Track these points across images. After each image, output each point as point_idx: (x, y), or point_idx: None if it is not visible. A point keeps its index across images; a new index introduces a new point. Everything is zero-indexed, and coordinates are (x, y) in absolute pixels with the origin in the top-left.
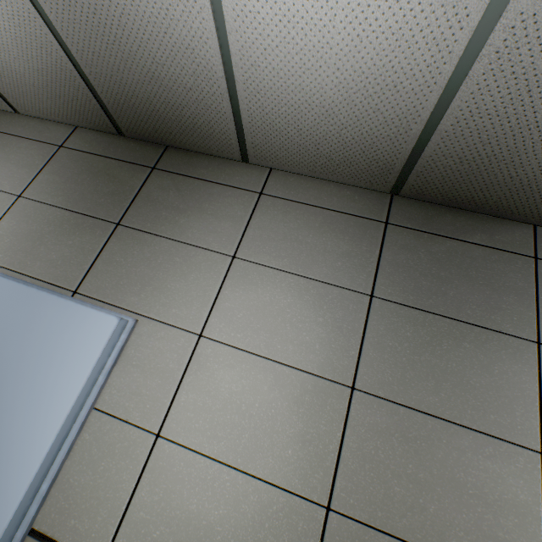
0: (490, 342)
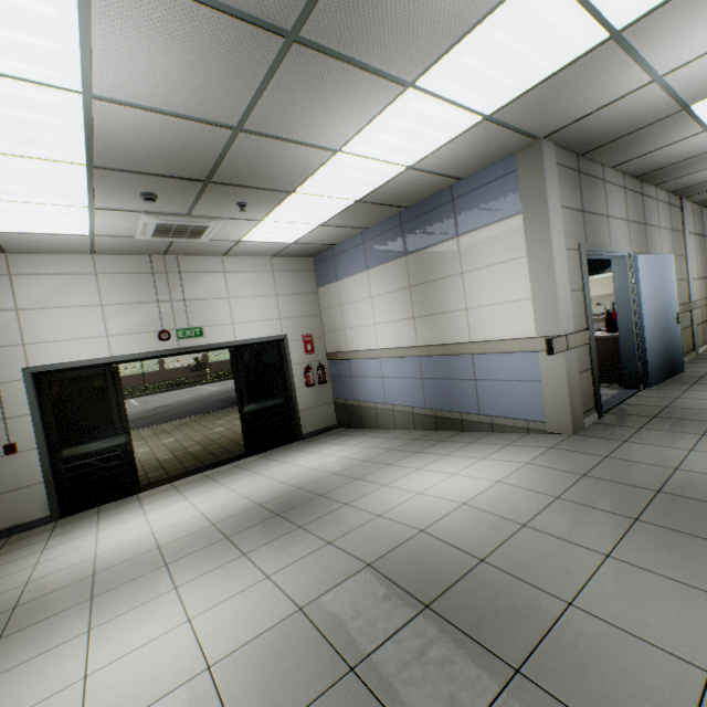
0: (679, 235)
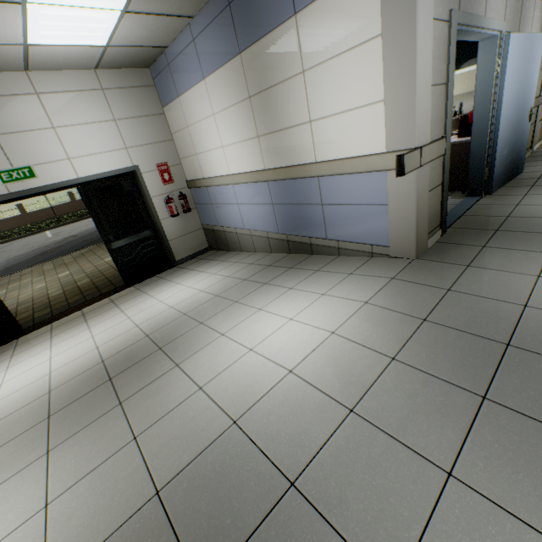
0: None
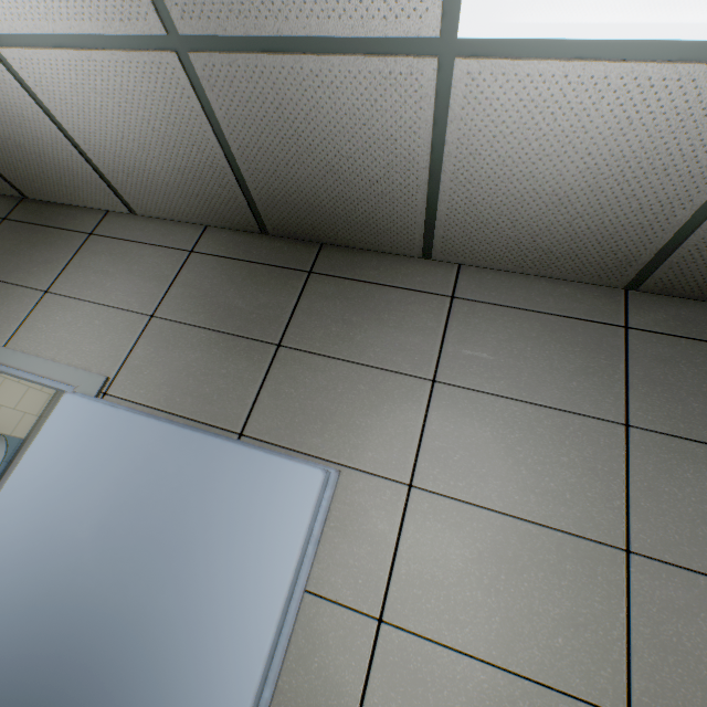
0: None
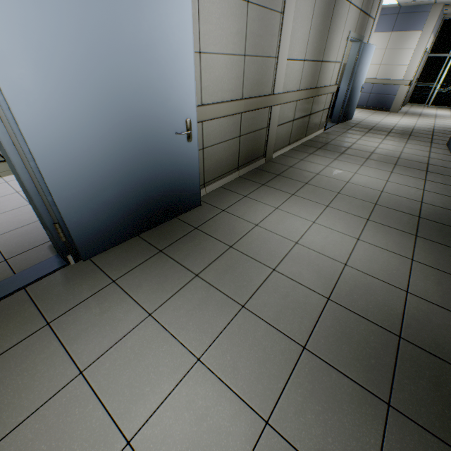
0: None
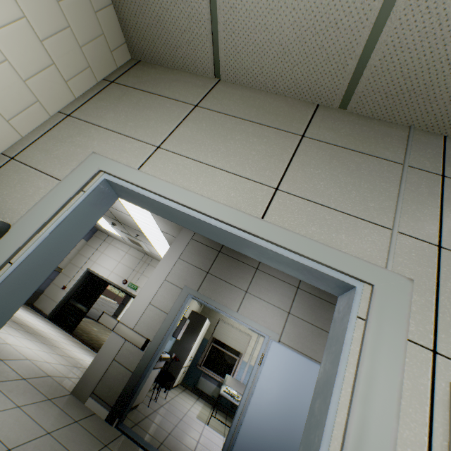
0: None
